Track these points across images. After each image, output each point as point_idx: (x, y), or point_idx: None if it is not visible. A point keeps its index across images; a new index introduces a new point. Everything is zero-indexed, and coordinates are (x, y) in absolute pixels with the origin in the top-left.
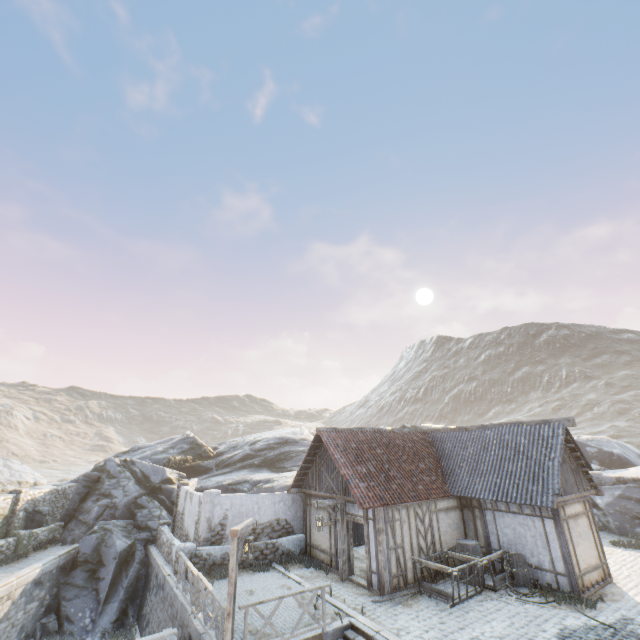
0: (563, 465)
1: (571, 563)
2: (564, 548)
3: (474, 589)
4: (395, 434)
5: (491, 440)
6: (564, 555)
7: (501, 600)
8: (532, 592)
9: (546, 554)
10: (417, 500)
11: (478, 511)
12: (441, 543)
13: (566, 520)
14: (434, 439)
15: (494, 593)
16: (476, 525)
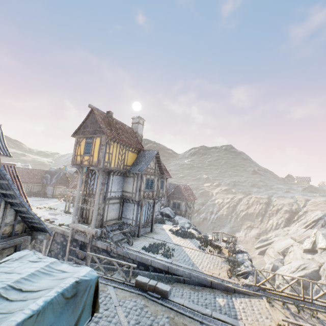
0: (62, 179)
1: (53, 193)
2: (53, 191)
3: (34, 196)
4: (33, 170)
5: (54, 174)
6: (53, 192)
7: (37, 197)
8: (45, 197)
9: (51, 192)
10: (28, 182)
11: (45, 186)
12: (33, 190)
13: (56, 187)
14: (46, 172)
15: (38, 197)
16: (44, 188)
